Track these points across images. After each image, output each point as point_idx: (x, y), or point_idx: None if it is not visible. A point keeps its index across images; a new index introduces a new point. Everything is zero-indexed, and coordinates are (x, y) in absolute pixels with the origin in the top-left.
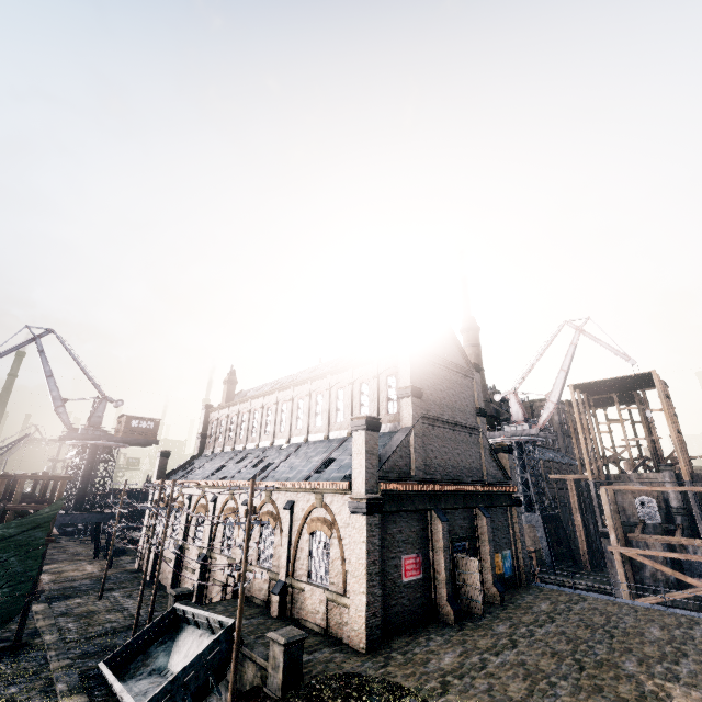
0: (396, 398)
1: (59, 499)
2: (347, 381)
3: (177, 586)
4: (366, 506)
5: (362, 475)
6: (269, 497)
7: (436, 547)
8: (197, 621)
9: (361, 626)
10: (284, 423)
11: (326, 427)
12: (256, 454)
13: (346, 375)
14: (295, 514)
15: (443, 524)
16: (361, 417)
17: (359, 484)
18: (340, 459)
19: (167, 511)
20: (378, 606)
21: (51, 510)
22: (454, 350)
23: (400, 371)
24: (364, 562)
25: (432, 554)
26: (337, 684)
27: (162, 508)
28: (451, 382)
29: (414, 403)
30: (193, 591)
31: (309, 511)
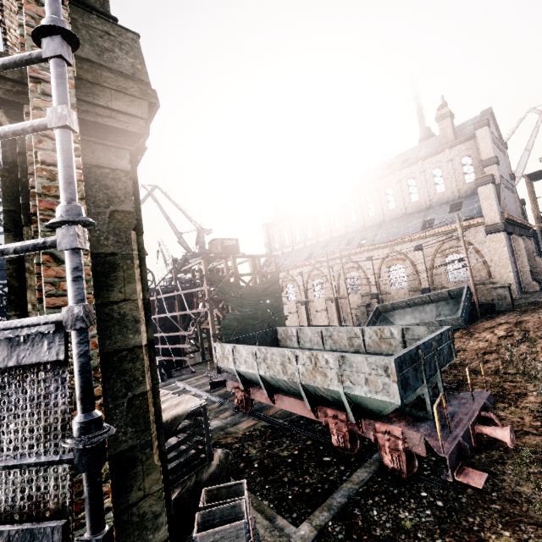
0: (472, 171)
1: (277, 268)
2: (417, 171)
3: (309, 322)
4: (504, 226)
5: (494, 211)
6: (393, 250)
7: (518, 255)
8: (409, 304)
9: (511, 288)
10: (354, 216)
11: (402, 207)
12: (337, 240)
13: (415, 168)
14: (425, 252)
15: (523, 241)
16: (485, 176)
17: (491, 216)
18: (439, 217)
19: (341, 265)
20: (516, 278)
21: (276, 274)
22: (496, 133)
23: (481, 149)
24: (507, 256)
25: (517, 258)
26: (535, 301)
27: (338, 263)
28: (500, 156)
29: (497, 168)
30: (371, 303)
31: (441, 246)
